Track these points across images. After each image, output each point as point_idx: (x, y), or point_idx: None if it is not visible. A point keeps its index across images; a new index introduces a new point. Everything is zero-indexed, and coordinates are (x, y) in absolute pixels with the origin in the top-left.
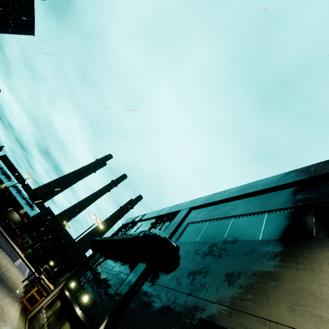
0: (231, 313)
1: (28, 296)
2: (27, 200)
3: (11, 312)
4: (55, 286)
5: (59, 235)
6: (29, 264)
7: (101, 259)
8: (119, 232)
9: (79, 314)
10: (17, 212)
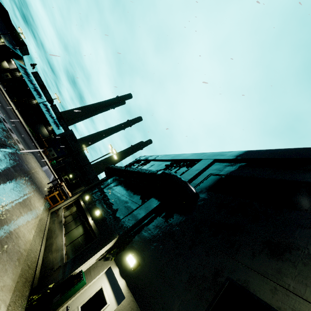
0: (276, 289)
1: (51, 196)
2: (54, 119)
3: (37, 205)
4: (72, 193)
5: (78, 155)
6: (54, 172)
7: (113, 184)
8: (131, 165)
9: (91, 224)
10: (46, 127)
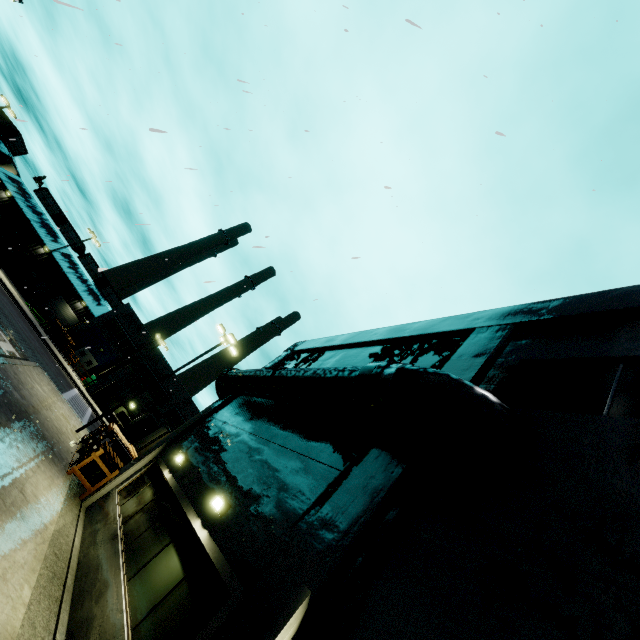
0: None
1: (84, 463)
2: (89, 285)
3: (45, 496)
4: (139, 447)
5: (146, 358)
6: (92, 402)
7: (243, 415)
8: (277, 366)
9: (204, 542)
10: (71, 304)
